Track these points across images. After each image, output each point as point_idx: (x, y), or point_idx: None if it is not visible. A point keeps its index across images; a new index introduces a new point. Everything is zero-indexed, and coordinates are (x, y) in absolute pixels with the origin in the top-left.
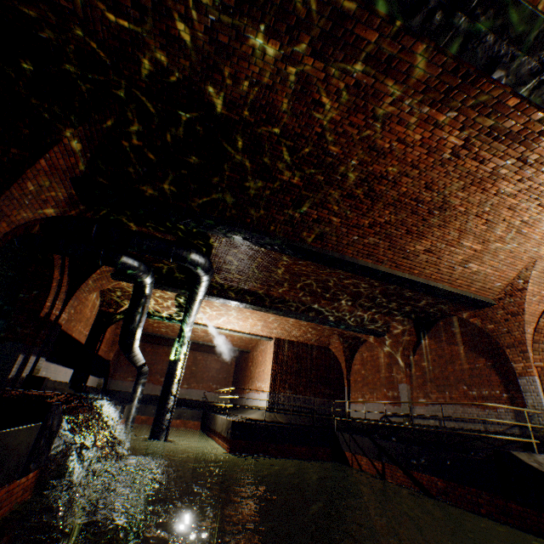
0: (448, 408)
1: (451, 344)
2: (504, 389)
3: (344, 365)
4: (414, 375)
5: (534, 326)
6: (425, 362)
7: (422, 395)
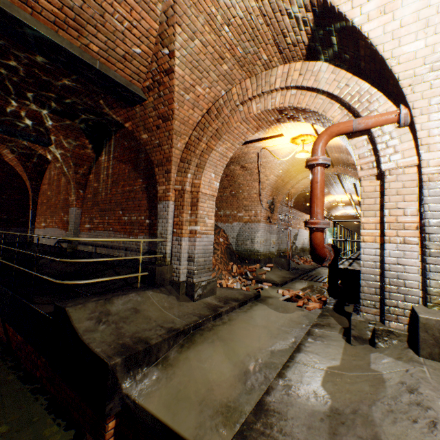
0: (105, 234)
1: (121, 162)
2: (149, 215)
3: (29, 185)
4: (87, 198)
5: (187, 142)
6: (97, 183)
7: (89, 221)
